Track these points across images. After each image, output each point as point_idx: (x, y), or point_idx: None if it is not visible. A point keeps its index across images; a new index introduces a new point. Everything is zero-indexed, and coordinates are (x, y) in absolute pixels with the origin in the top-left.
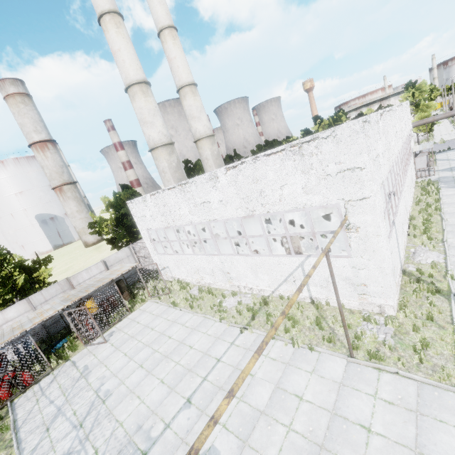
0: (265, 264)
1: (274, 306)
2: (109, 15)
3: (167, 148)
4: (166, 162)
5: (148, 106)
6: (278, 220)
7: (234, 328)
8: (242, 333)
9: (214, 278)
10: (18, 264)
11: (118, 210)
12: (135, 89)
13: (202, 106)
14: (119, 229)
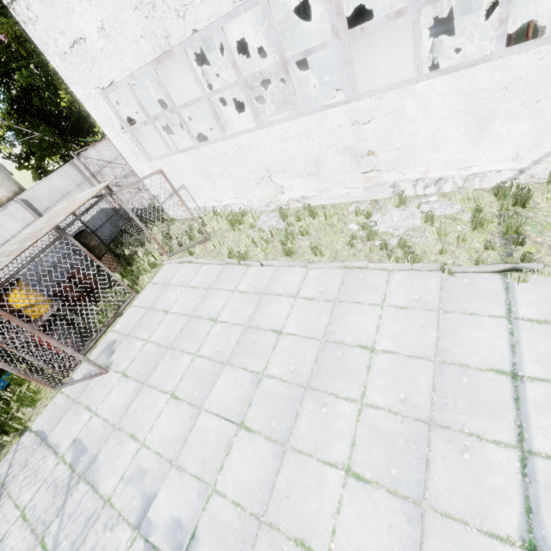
0: (550, 73)
1: (549, 203)
2: None
3: None
4: None
5: None
6: (451, 5)
7: (471, 278)
8: (517, 286)
9: (318, 181)
10: None
11: (6, 79)
12: None
13: None
14: (32, 129)
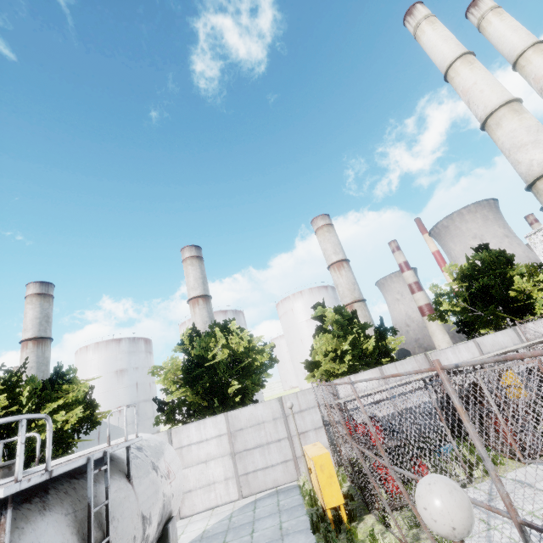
0: None
1: None
2: (460, 59)
3: None
4: None
5: (525, 124)
6: None
7: None
8: None
9: None
10: (366, 325)
11: (470, 283)
12: (501, 113)
13: None
14: (478, 309)
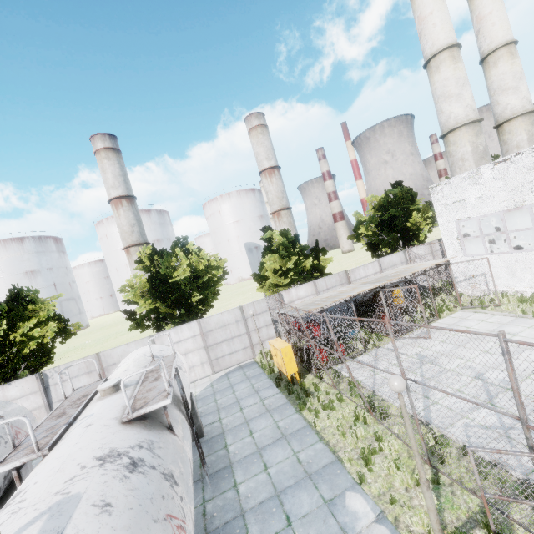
0: None
1: None
2: None
3: (474, 127)
4: (469, 145)
5: (456, 75)
6: None
7: None
8: None
9: None
10: (306, 248)
11: (383, 212)
12: (442, 57)
13: (523, 72)
14: (384, 234)
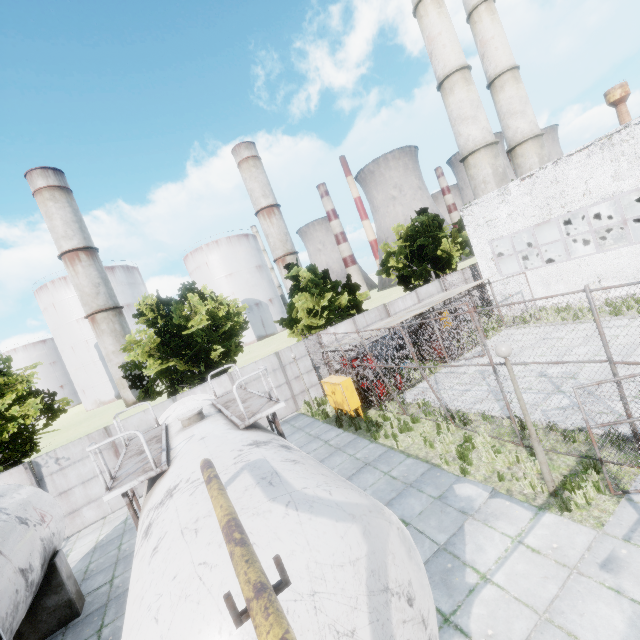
0: None
1: None
2: None
3: (492, 149)
4: (489, 168)
5: (470, 97)
6: None
7: None
8: None
9: None
10: (338, 283)
11: (411, 242)
12: (455, 78)
13: (527, 97)
14: (415, 265)
